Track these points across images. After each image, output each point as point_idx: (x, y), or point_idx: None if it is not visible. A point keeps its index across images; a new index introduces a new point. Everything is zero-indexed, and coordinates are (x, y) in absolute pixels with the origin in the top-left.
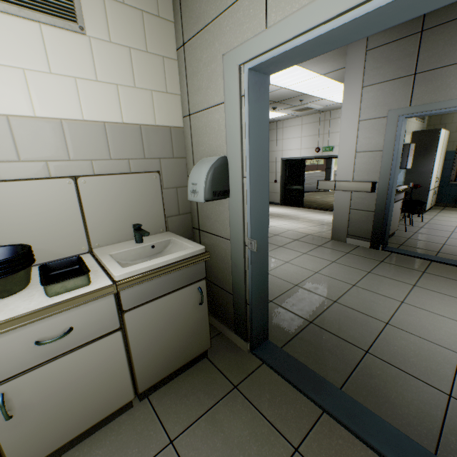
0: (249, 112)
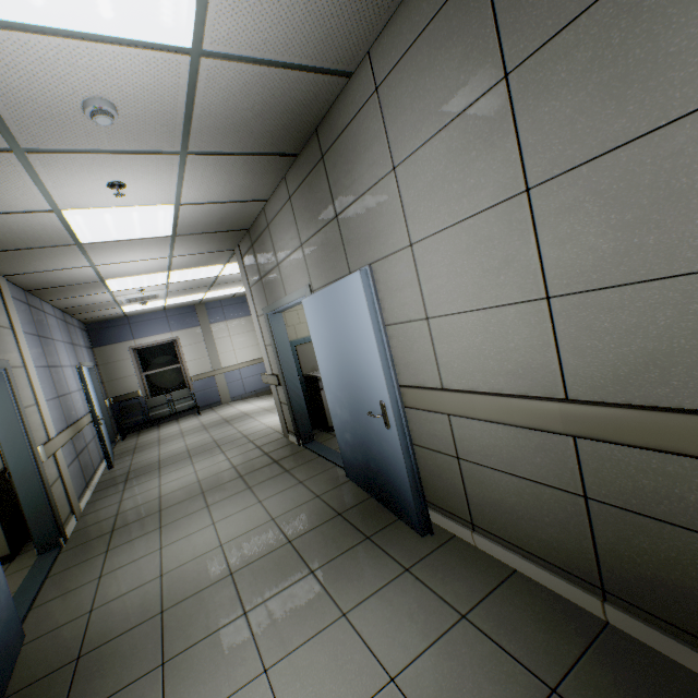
0: None
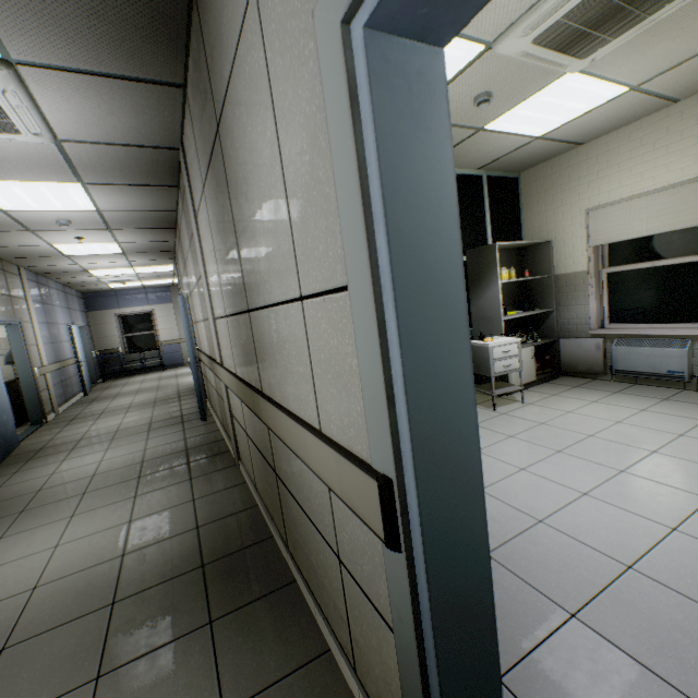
0: (10, 337)
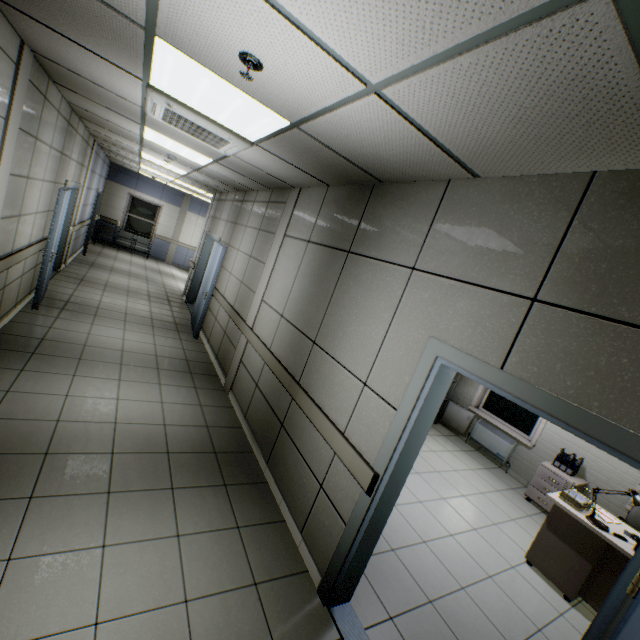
0: None
